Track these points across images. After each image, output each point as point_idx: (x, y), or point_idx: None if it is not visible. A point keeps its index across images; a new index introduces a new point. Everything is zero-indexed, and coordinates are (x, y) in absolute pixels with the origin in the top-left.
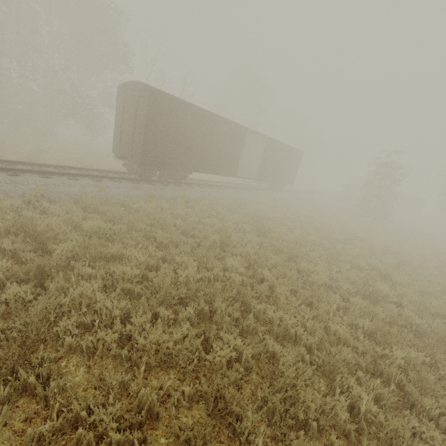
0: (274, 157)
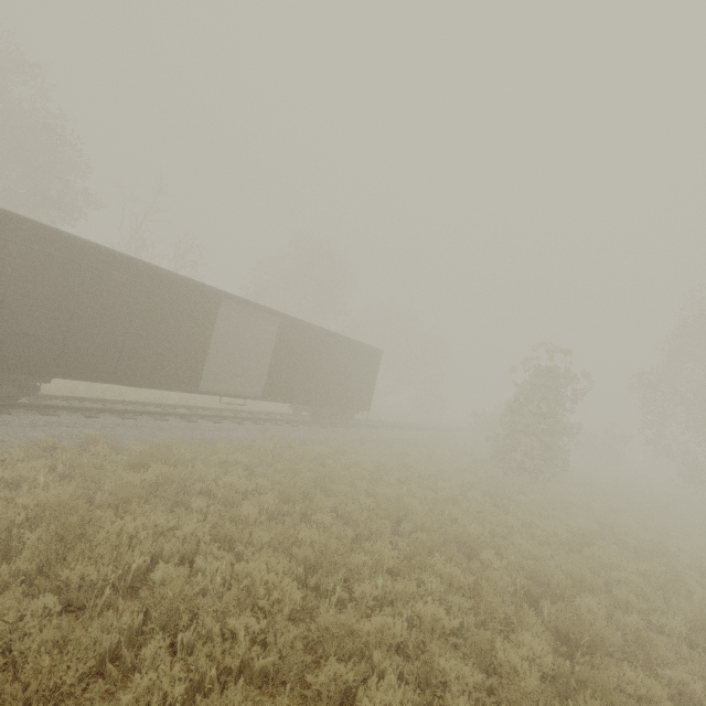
0: (308, 356)
